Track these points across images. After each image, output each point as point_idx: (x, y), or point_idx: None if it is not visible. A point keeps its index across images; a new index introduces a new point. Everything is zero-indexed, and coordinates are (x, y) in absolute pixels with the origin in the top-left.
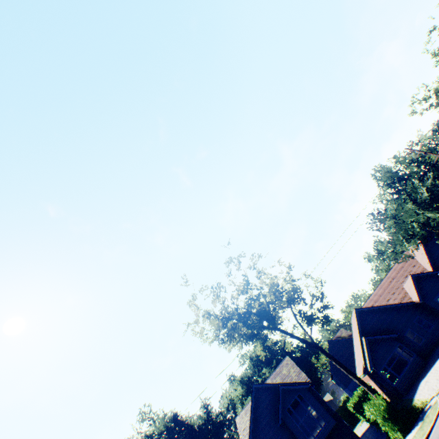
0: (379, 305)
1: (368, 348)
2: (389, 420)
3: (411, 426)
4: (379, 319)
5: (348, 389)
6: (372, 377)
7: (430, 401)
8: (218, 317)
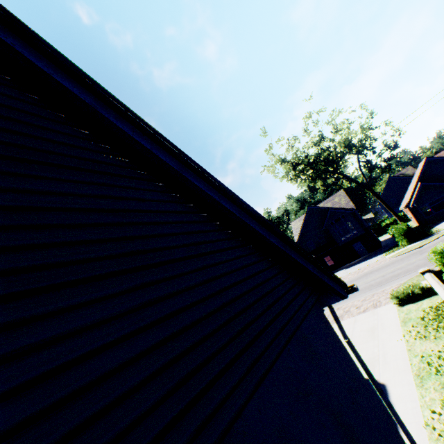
0: None
1: (419, 191)
2: (402, 236)
3: (417, 241)
4: None
5: (389, 213)
6: (410, 211)
7: (441, 231)
8: (290, 163)
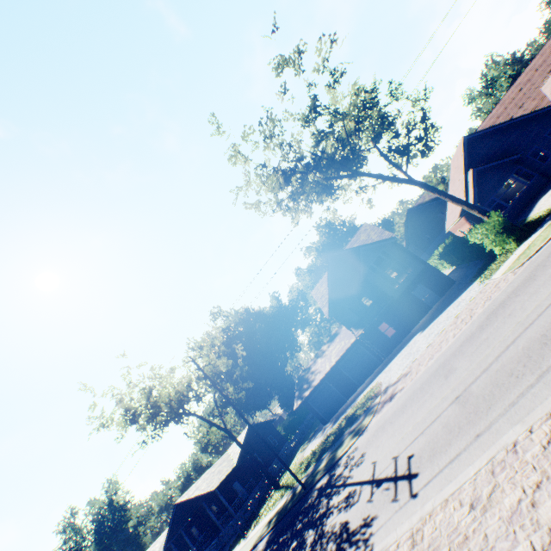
0: (501, 123)
1: (476, 181)
2: (503, 234)
3: (530, 234)
4: (496, 144)
5: (425, 253)
6: (470, 218)
7: None
8: (277, 171)
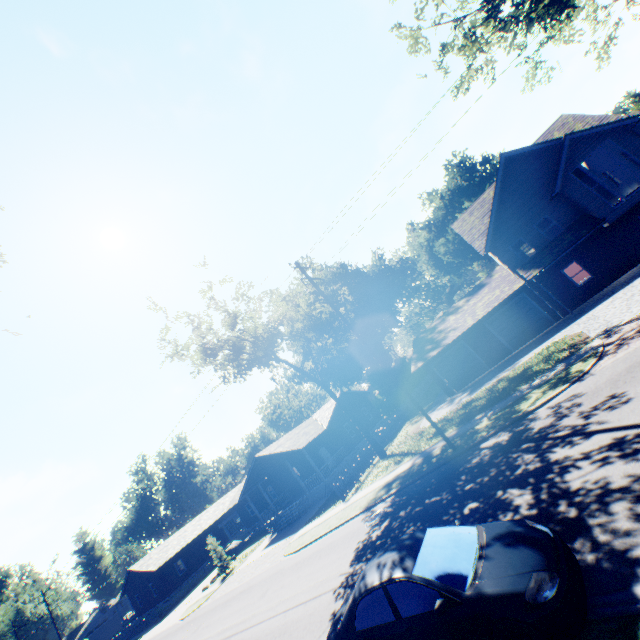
0: None
1: None
2: None
3: None
4: None
5: None
6: None
7: None
8: None
